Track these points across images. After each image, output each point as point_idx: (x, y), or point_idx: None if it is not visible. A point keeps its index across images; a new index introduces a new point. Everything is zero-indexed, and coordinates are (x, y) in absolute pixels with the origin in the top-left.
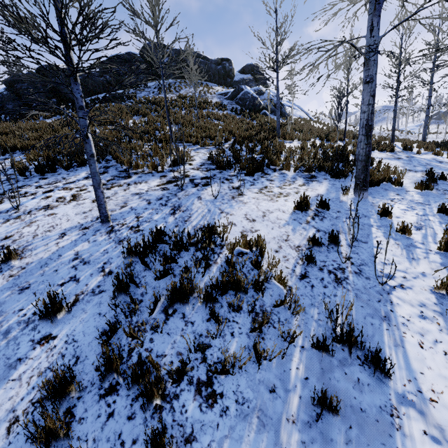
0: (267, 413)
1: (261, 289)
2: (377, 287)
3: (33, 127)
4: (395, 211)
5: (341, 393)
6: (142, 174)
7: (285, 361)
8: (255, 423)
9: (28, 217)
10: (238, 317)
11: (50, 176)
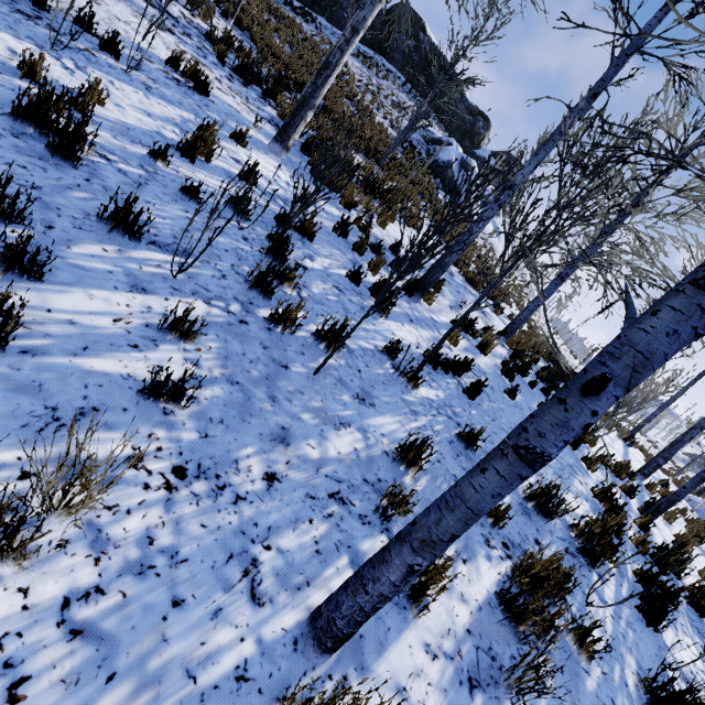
0: None
1: None
2: (44, 44)
3: None
4: (265, 163)
5: None
6: None
7: None
8: None
9: None
10: None
11: None
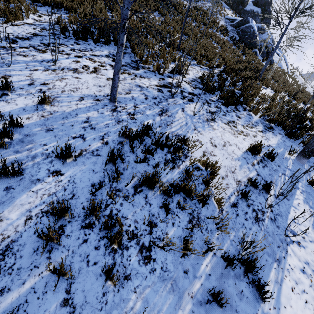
0: (177, 284)
1: (203, 202)
2: (282, 236)
3: None
4: None
5: (228, 294)
6: (147, 70)
7: (200, 257)
8: (168, 287)
9: (61, 73)
10: (180, 214)
11: (82, 43)
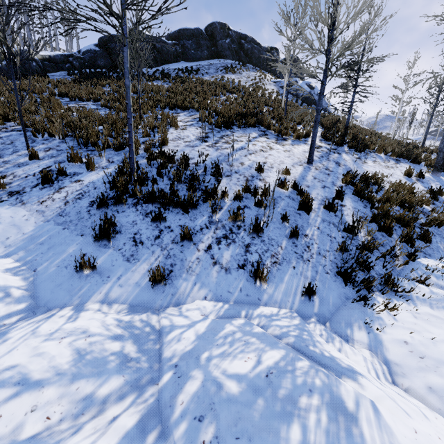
0: None
1: (420, 204)
2: None
3: (170, 89)
4: None
5: None
6: (292, 140)
7: None
8: None
9: (259, 154)
10: (415, 212)
11: (235, 131)
